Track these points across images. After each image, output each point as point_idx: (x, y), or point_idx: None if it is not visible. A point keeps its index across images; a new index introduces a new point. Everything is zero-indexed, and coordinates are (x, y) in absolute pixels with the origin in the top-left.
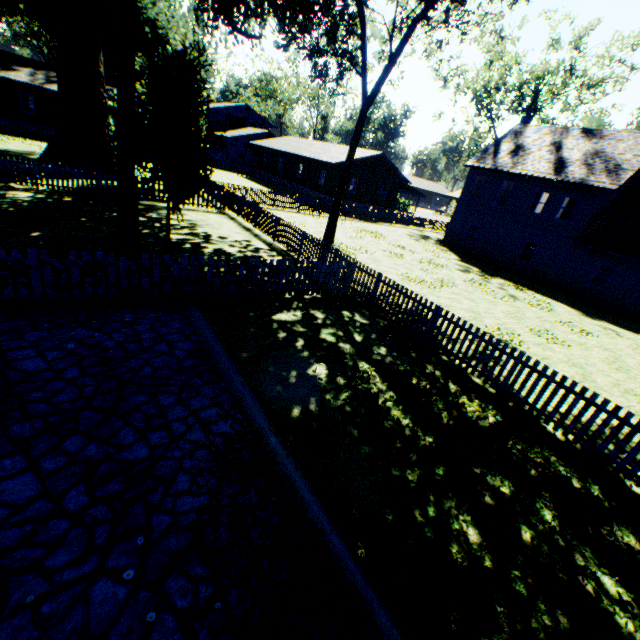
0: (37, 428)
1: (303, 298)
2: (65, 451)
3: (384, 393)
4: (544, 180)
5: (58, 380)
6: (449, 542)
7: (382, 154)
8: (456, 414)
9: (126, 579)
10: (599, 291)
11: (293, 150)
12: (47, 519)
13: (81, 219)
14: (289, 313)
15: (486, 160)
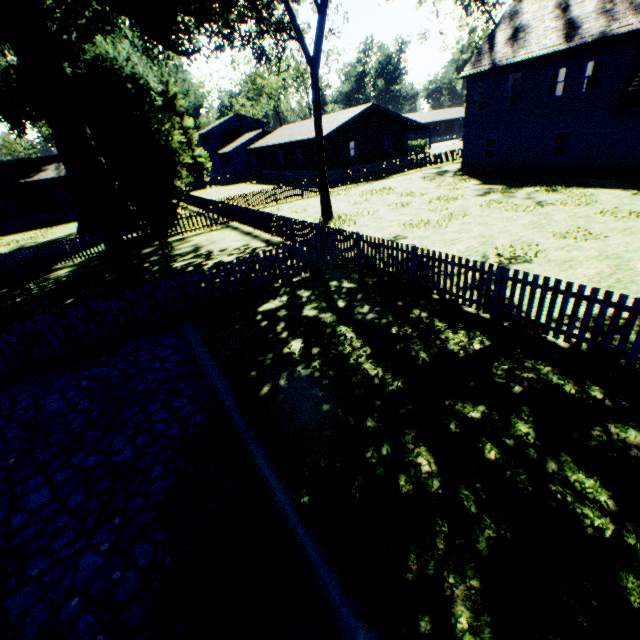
0: (54, 452)
1: (291, 282)
2: (72, 465)
3: (358, 350)
4: (554, 55)
5: (73, 413)
6: (396, 476)
7: (372, 105)
8: (436, 351)
9: (104, 550)
10: None
11: (287, 139)
12: (54, 516)
13: (104, 276)
14: (275, 301)
15: (482, 62)
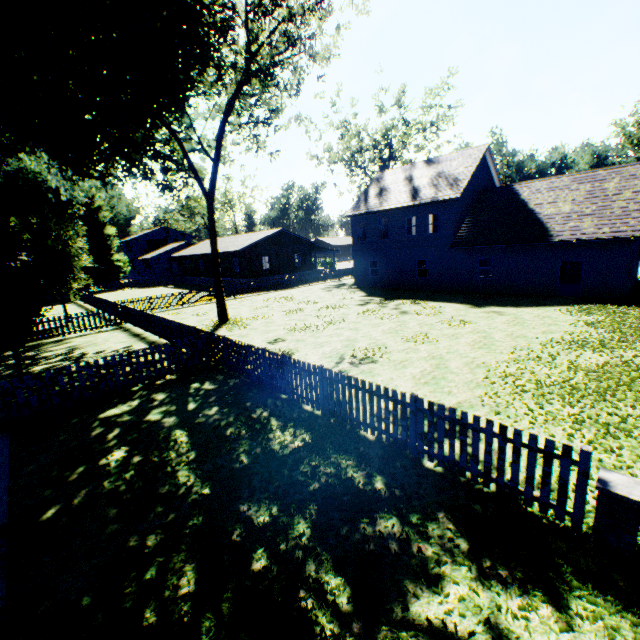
0: None
1: (153, 385)
2: None
3: (182, 456)
4: (406, 208)
5: None
6: (144, 606)
7: (282, 229)
8: (259, 451)
9: None
10: (489, 281)
11: (206, 250)
12: None
13: None
14: (124, 405)
15: (360, 207)
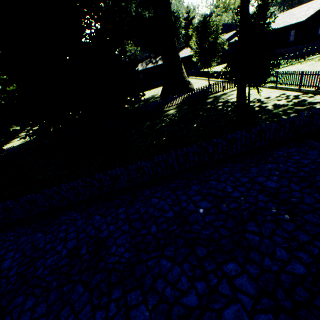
0: (317, 218)
1: None
2: None
3: None
4: None
5: (293, 191)
6: None
7: None
8: None
9: None
10: None
11: None
12: None
13: (200, 113)
14: None
15: None
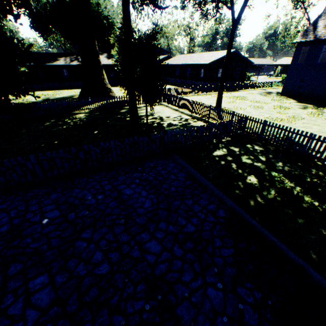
0: (145, 219)
1: (222, 141)
2: (161, 229)
3: (294, 188)
4: None
5: (141, 197)
6: None
7: (235, 50)
8: None
9: (218, 288)
10: None
11: (183, 62)
12: (171, 260)
13: (107, 121)
14: (219, 150)
15: (308, 35)
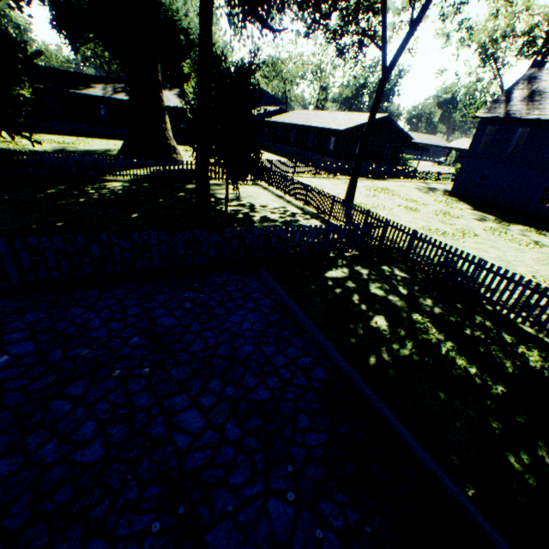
0: (187, 372)
1: (344, 256)
2: (212, 391)
3: (444, 343)
4: None
5: (188, 333)
6: None
7: (386, 116)
8: (518, 364)
9: (289, 499)
10: None
11: (304, 122)
12: (218, 446)
13: (159, 200)
14: (337, 270)
15: (497, 109)
